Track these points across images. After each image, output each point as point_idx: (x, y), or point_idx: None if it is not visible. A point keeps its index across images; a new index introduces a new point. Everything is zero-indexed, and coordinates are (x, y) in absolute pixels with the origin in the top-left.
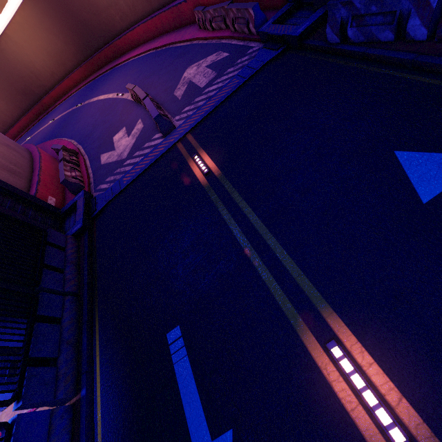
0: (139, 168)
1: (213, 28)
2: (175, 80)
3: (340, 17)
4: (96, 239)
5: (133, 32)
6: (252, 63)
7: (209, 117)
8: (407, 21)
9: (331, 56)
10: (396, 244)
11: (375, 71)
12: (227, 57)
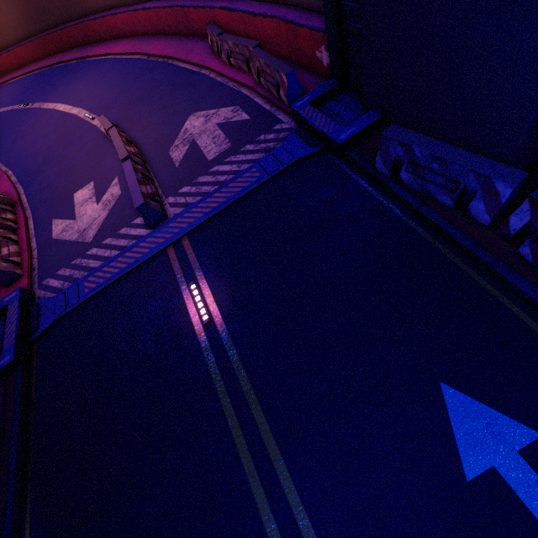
0: (109, 273)
1: (231, 63)
2: (173, 128)
3: (395, 154)
4: (35, 381)
5: (116, 17)
6: (279, 151)
7: (216, 220)
8: (470, 196)
9: (378, 189)
10: (432, 536)
11: (427, 239)
12: (247, 122)
